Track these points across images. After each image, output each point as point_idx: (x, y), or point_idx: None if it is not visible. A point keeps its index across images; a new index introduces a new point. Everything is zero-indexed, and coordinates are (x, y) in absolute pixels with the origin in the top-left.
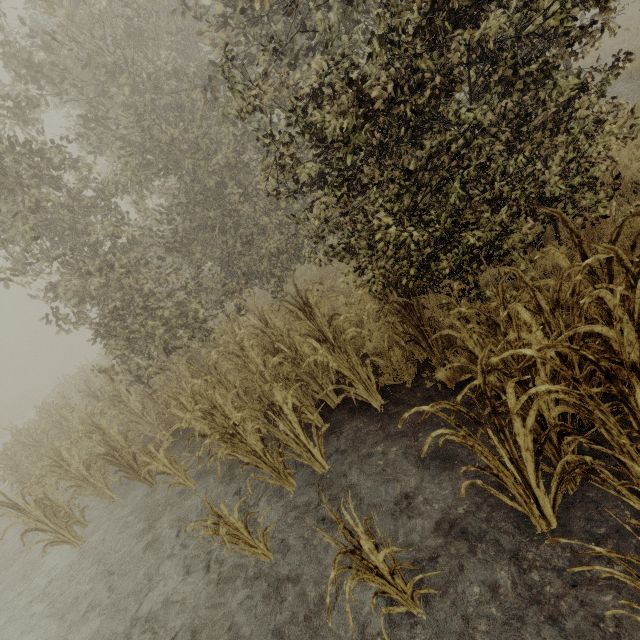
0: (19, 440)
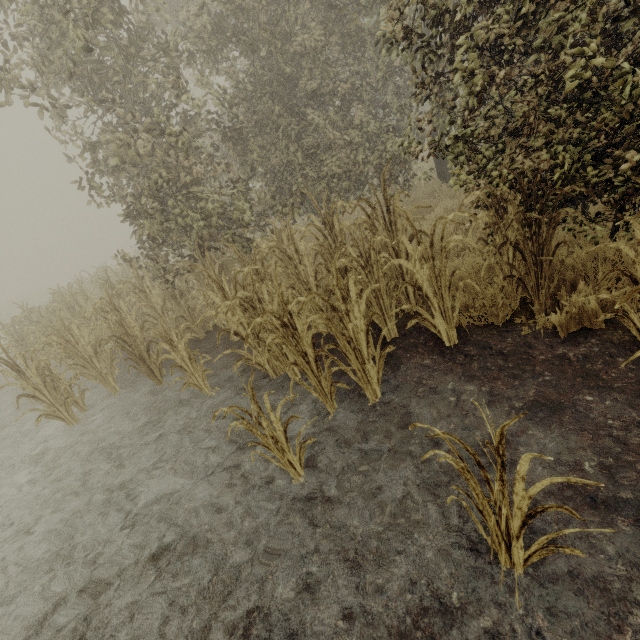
0: (28, 317)
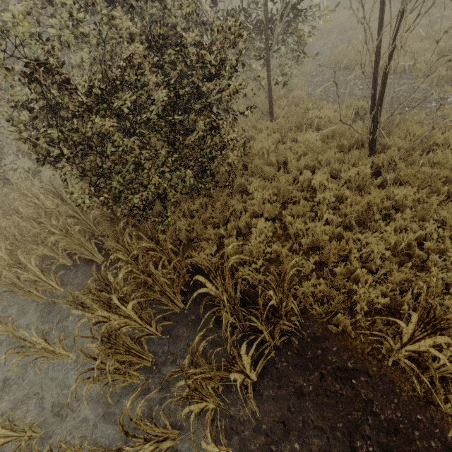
0: None
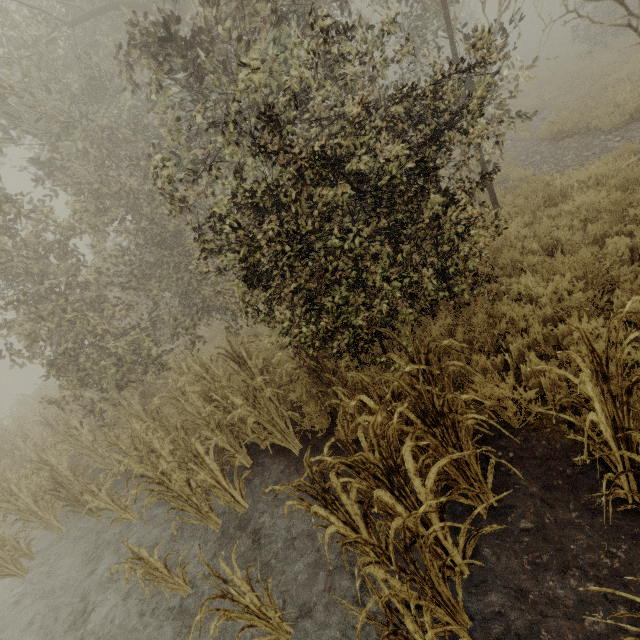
0: None
